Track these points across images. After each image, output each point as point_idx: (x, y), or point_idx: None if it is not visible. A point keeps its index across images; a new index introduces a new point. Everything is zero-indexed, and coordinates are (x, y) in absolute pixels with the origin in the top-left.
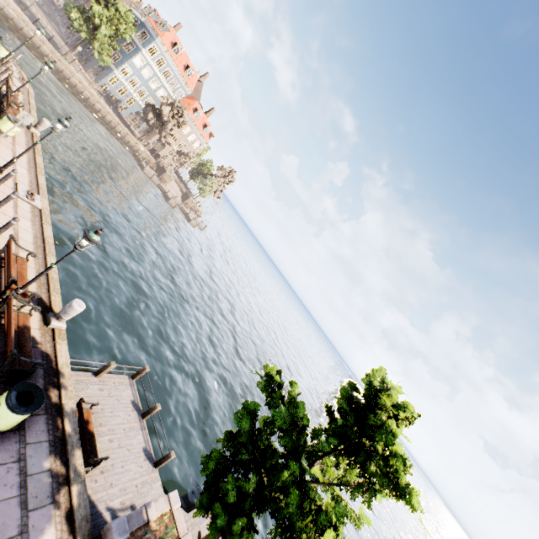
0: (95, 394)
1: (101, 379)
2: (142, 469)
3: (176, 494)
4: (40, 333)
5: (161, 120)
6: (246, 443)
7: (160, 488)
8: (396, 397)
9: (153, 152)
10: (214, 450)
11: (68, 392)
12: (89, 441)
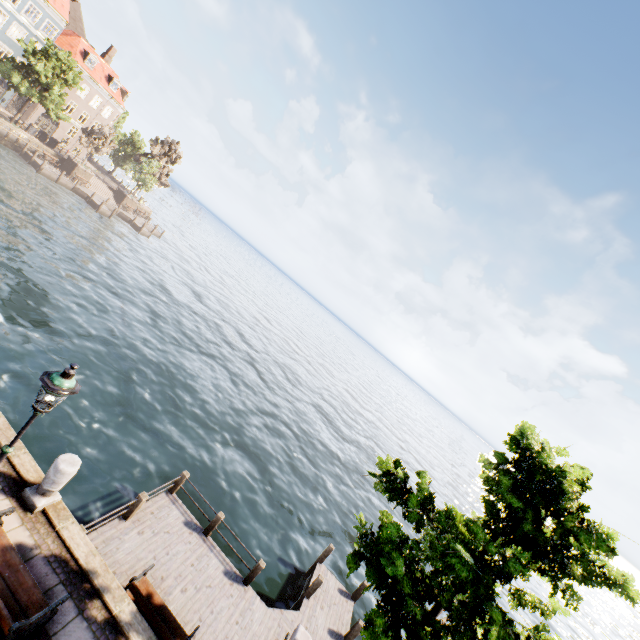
0: (136, 544)
1: (134, 519)
2: (234, 598)
3: (303, 631)
4: (27, 529)
5: (36, 81)
6: (412, 593)
7: (261, 605)
8: (577, 473)
9: (44, 137)
10: (372, 615)
11: (115, 593)
12: (164, 619)
